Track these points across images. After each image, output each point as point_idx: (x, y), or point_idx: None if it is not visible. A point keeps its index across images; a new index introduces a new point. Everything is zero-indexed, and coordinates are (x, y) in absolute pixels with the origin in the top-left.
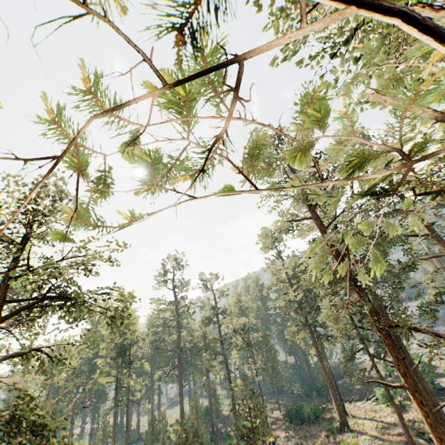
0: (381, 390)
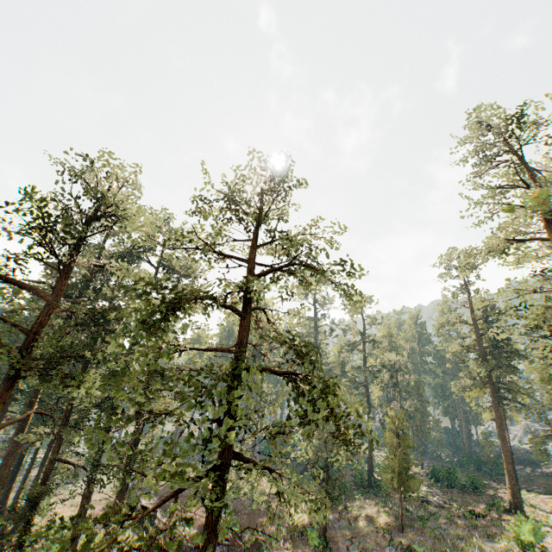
0: None
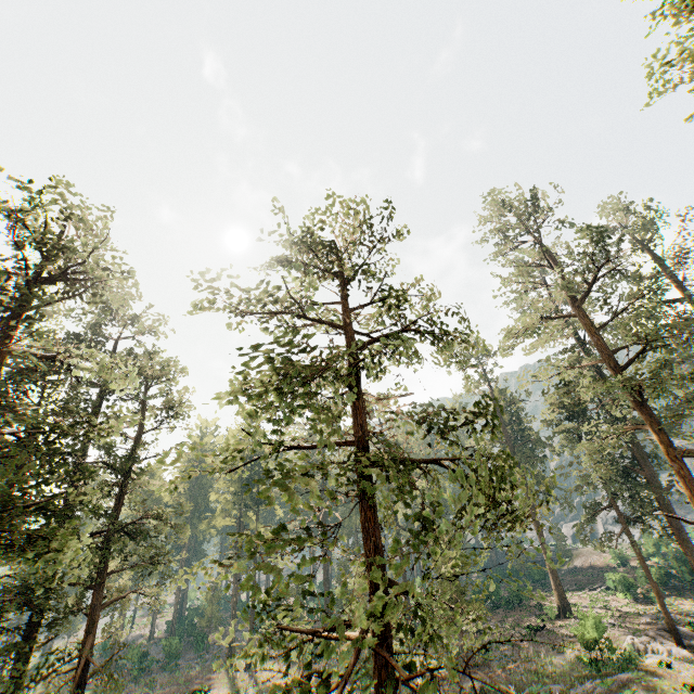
0: (617, 575)
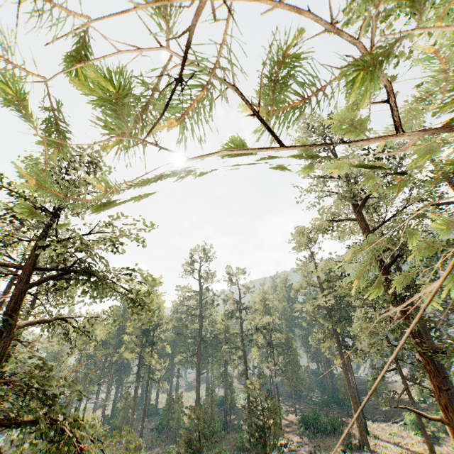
0: (411, 415)
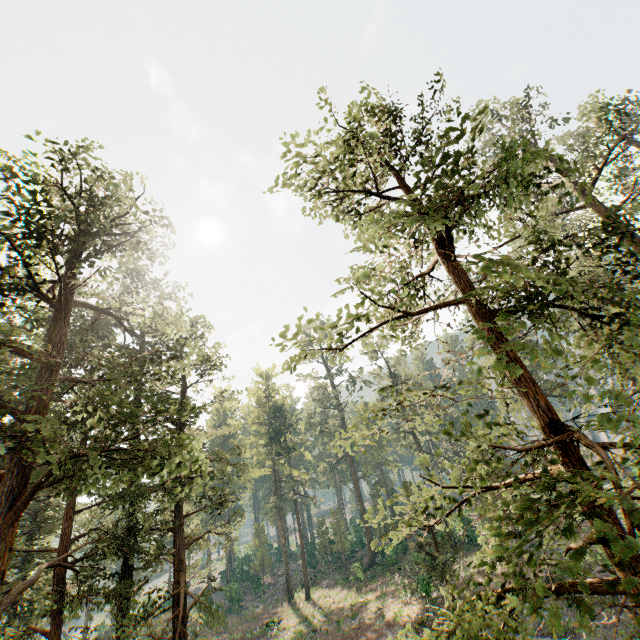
0: None
